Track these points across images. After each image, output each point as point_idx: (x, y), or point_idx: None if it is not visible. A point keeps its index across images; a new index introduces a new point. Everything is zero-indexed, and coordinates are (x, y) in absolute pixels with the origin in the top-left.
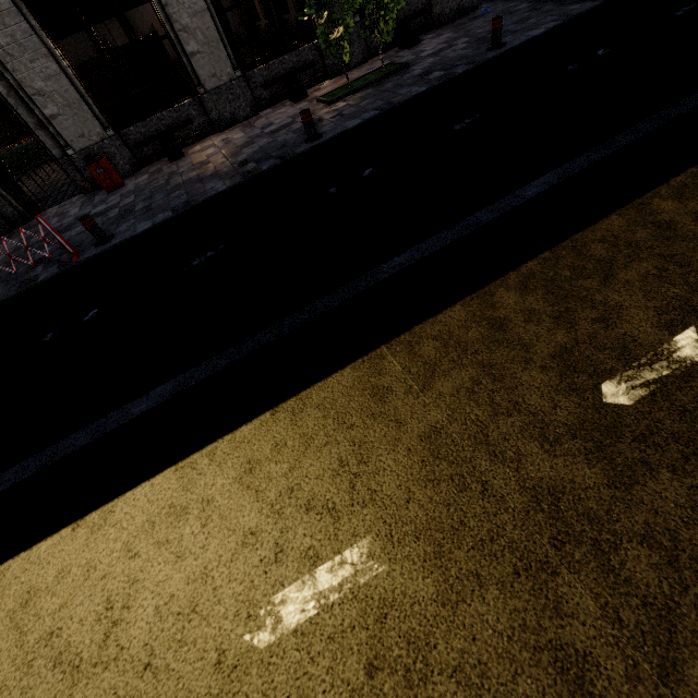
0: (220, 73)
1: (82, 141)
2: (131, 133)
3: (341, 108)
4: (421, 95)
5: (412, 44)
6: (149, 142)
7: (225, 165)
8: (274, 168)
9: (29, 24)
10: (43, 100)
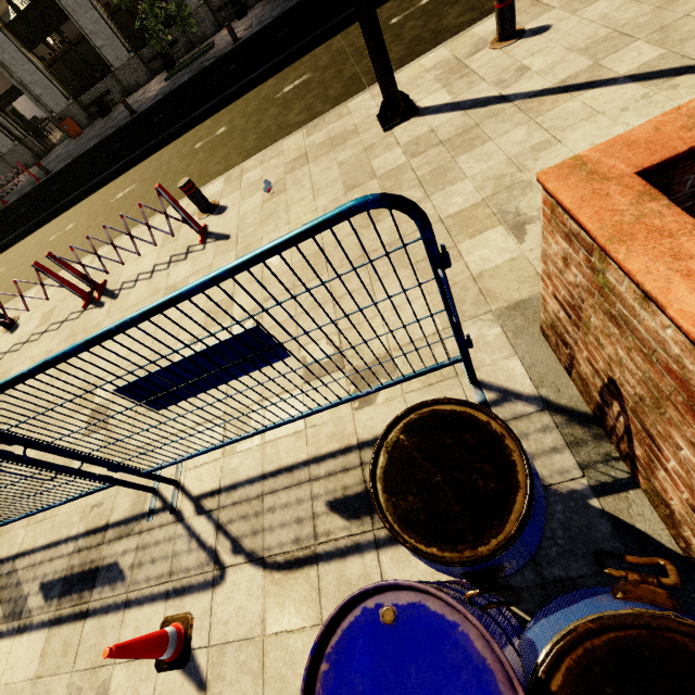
0: (121, 56)
1: (58, 107)
2: (83, 100)
3: (163, 87)
4: (182, 85)
5: (241, 17)
6: (91, 106)
7: (106, 128)
8: (110, 135)
9: (16, 46)
10: (33, 87)
